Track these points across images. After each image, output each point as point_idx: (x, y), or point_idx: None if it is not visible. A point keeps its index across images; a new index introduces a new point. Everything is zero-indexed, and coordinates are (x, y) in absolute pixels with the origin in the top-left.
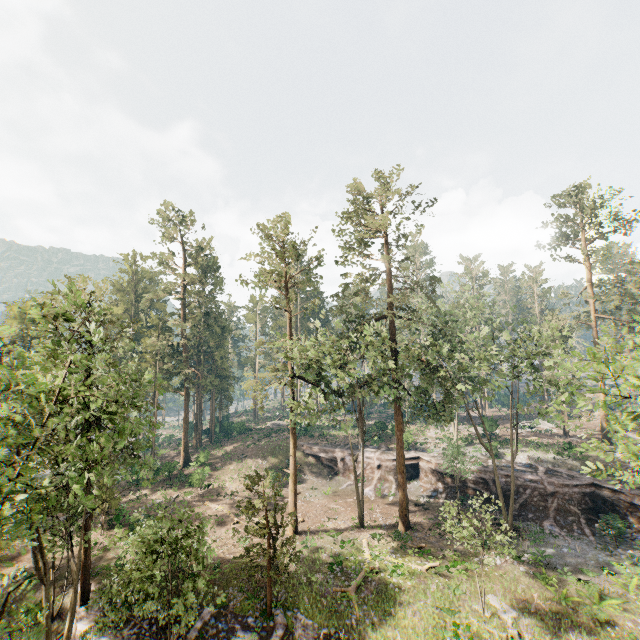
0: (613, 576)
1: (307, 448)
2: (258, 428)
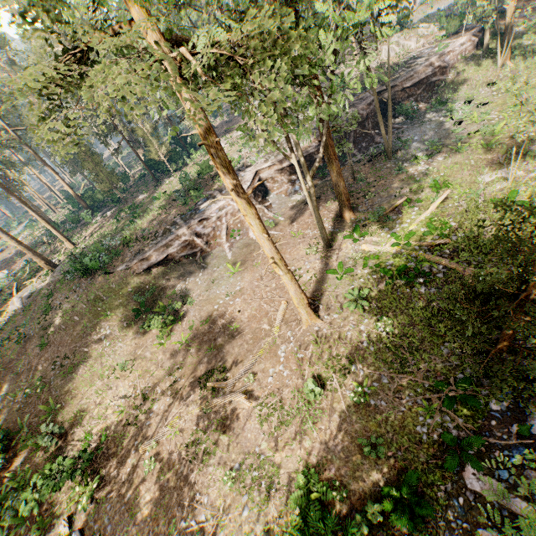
0: (457, 126)
1: (138, 265)
2: (1, 326)
